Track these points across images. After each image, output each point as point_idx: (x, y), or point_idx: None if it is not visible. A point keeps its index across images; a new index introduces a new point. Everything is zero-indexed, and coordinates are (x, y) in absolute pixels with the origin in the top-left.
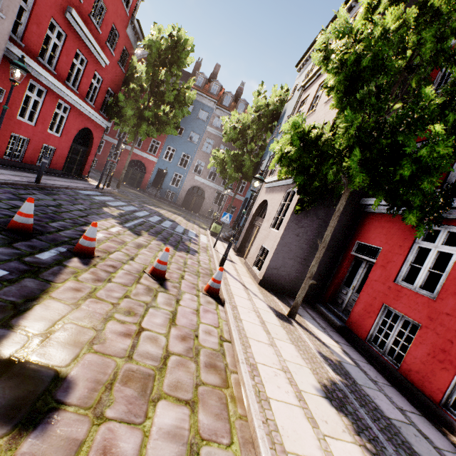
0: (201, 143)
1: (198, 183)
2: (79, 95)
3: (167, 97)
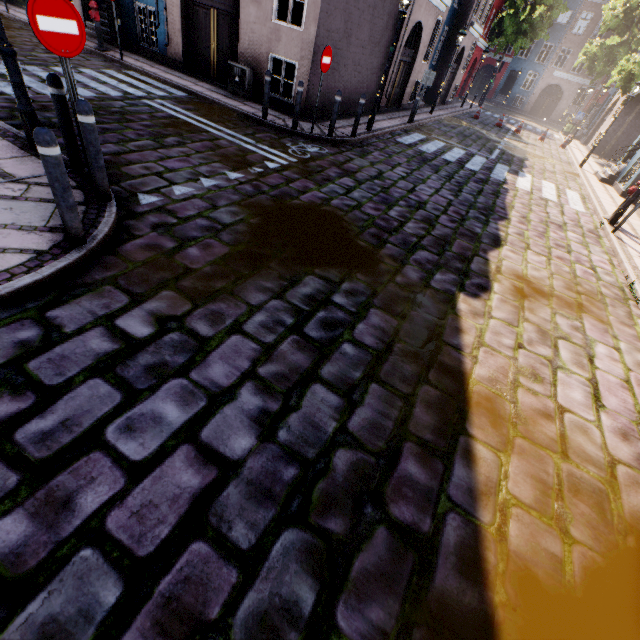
0: (573, 23)
1: (556, 80)
2: (481, 36)
3: (546, 1)
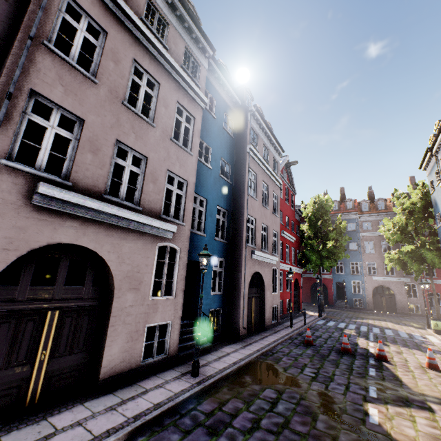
0: (362, 248)
1: (378, 282)
2: (290, 264)
3: (330, 237)
